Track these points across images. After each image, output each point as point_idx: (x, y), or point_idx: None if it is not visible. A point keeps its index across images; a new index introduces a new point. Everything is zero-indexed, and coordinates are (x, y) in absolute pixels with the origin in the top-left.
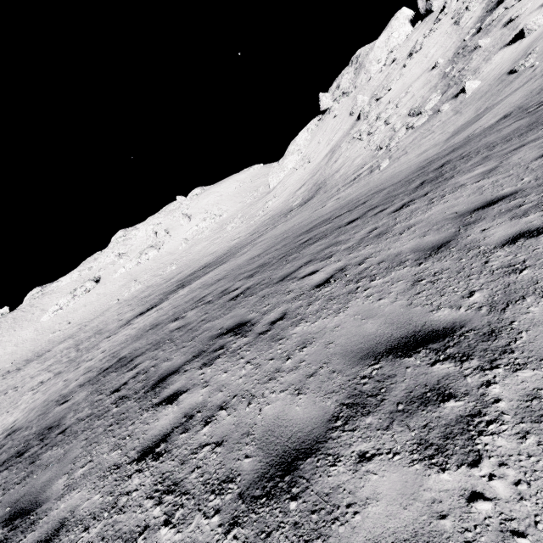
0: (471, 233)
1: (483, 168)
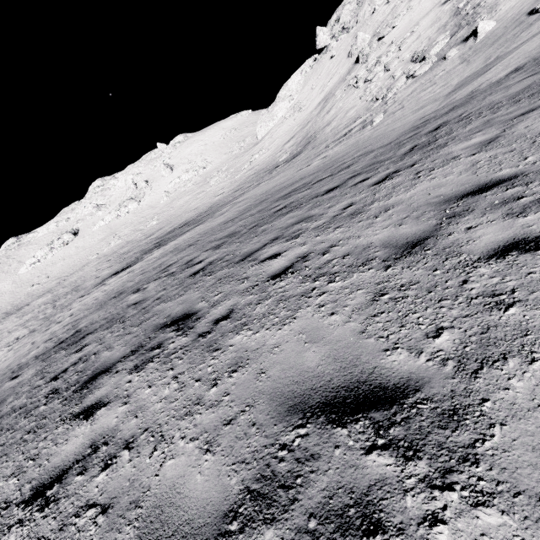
0: (454, 231)
1: (482, 136)
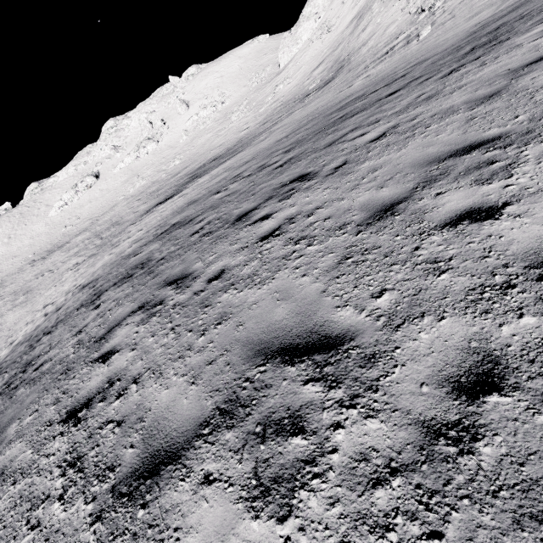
0: (521, 82)
1: None
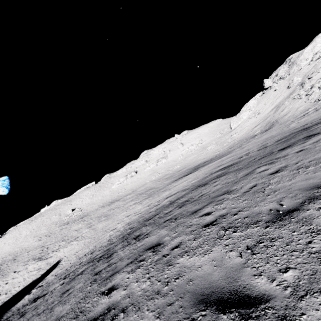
0: None
1: None
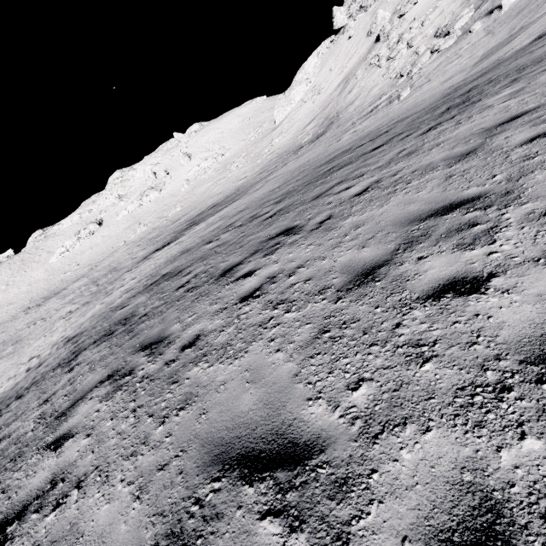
0: (496, 141)
1: (510, 90)
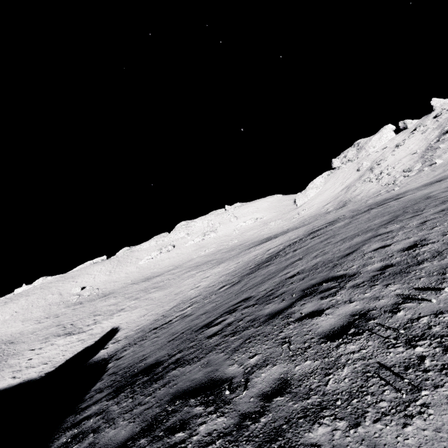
0: None
1: None
